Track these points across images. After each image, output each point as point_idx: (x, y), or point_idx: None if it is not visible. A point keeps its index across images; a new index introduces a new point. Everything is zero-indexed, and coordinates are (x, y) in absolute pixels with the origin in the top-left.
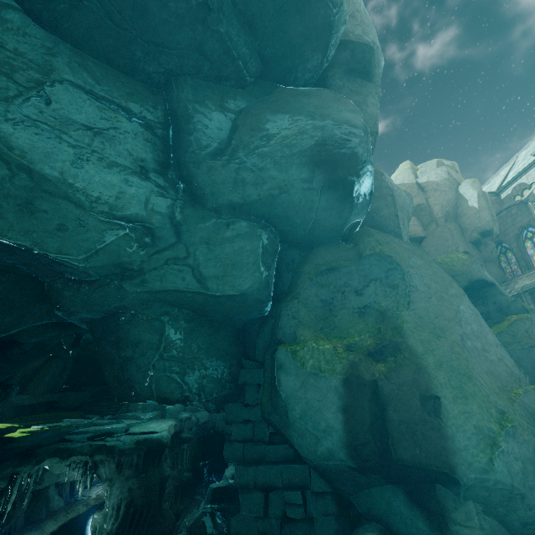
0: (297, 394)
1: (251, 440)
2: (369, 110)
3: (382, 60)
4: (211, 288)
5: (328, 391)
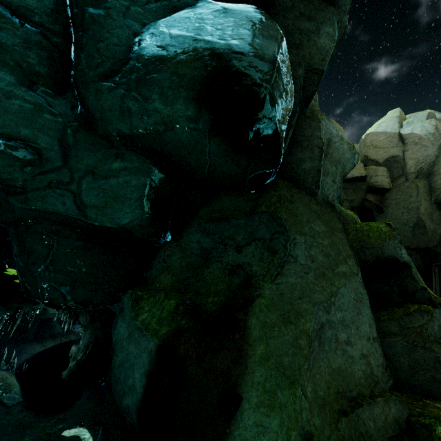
0: (123, 343)
1: None
2: (320, 42)
3: None
4: (89, 217)
5: (144, 351)
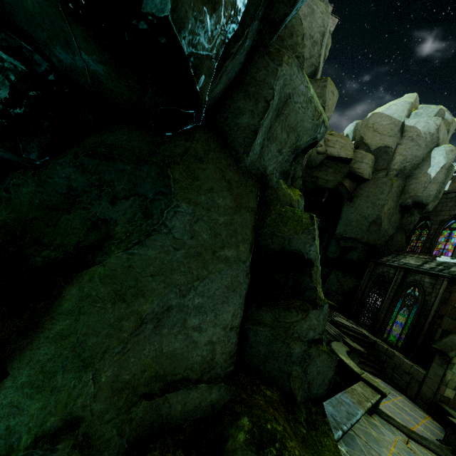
0: None
1: None
2: None
3: None
4: None
5: None
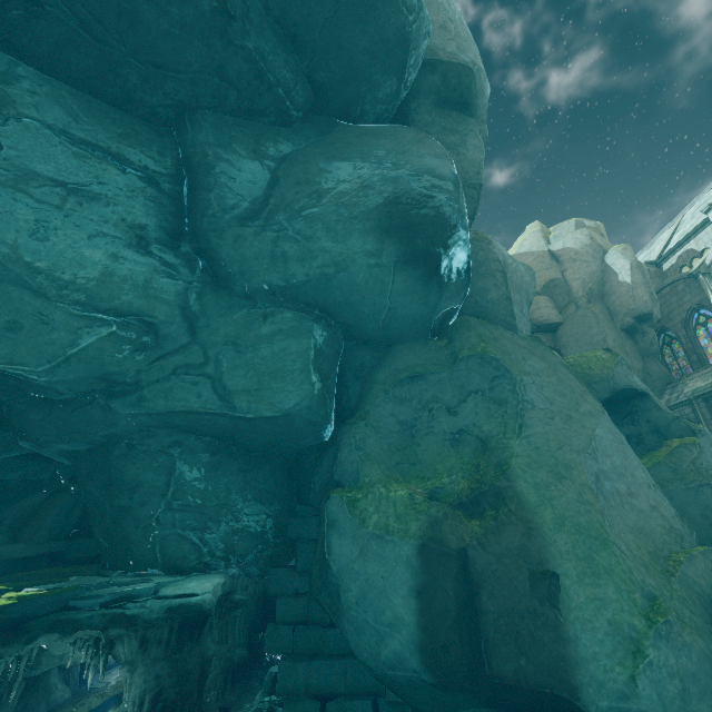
0: (353, 567)
1: (304, 621)
2: (470, 155)
3: (487, 87)
4: (239, 408)
5: (396, 563)
